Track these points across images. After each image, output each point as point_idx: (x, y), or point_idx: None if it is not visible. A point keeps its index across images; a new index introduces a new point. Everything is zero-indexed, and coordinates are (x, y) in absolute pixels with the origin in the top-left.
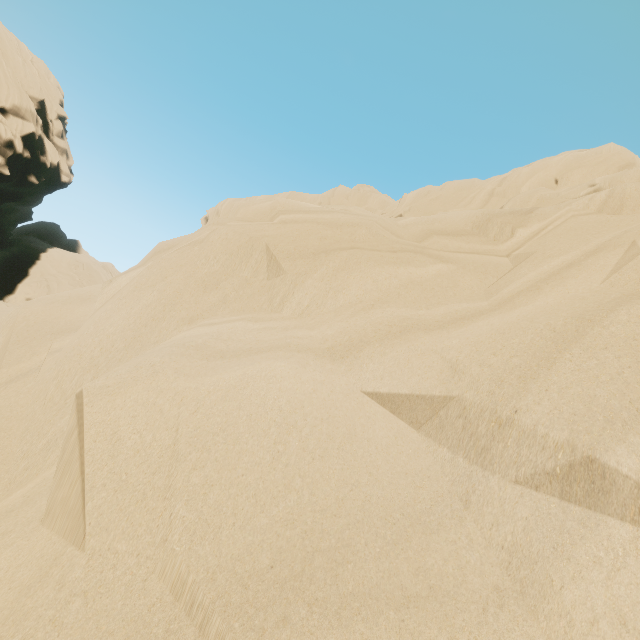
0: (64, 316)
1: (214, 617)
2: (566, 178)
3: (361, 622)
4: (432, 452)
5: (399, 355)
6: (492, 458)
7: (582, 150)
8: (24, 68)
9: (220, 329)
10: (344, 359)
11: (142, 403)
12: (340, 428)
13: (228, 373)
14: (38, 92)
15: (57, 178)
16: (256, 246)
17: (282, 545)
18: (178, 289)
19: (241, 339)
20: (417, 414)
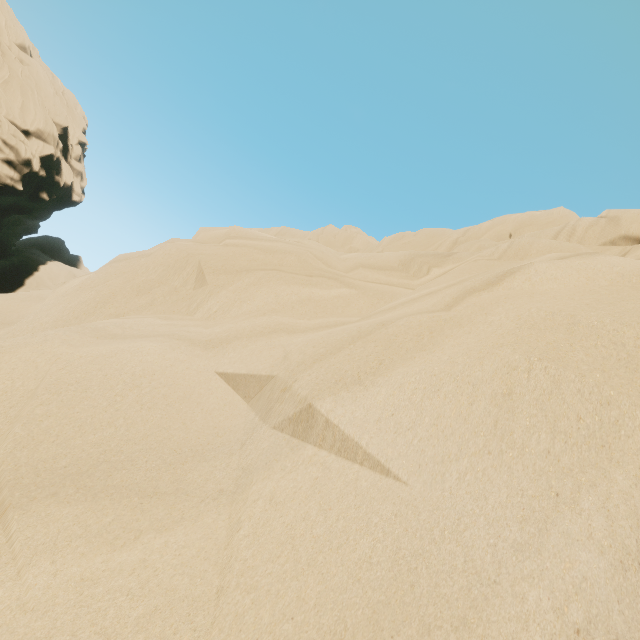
0: (19, 310)
1: (5, 490)
2: (518, 233)
3: (109, 500)
4: (246, 416)
5: (257, 348)
6: (271, 414)
7: (539, 211)
8: (54, 98)
9: (127, 320)
10: (214, 348)
11: (24, 360)
12: (178, 392)
13: (105, 346)
14: (63, 120)
15: (68, 197)
16: (190, 261)
17: (82, 456)
18: (114, 291)
19: (140, 329)
20: (250, 390)
